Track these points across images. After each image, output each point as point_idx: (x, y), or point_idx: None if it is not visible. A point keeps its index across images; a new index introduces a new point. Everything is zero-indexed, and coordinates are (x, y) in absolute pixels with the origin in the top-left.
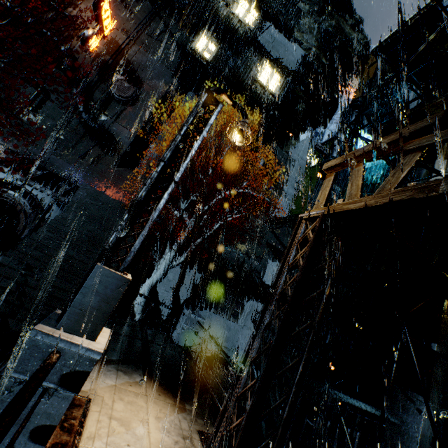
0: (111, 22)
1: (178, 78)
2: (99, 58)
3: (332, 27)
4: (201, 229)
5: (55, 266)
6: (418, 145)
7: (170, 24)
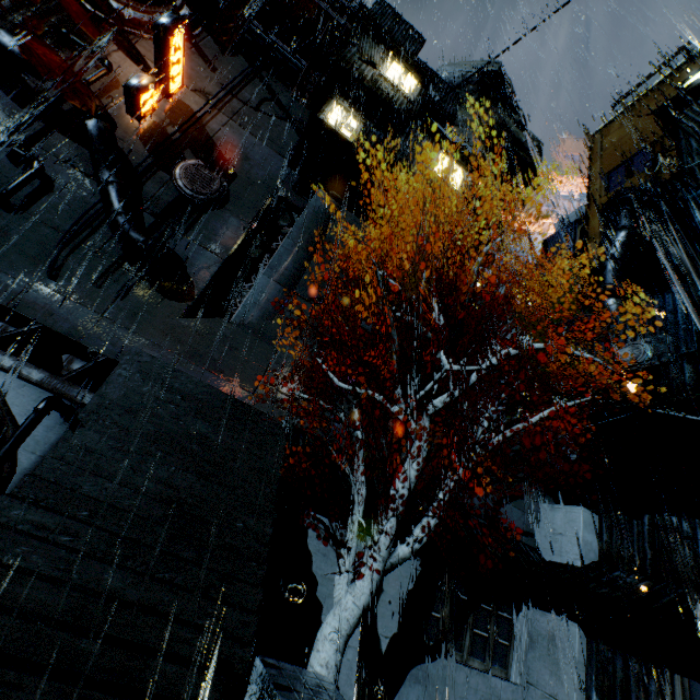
0: (182, 73)
1: (297, 168)
2: (155, 129)
3: (496, 123)
4: (403, 442)
5: (51, 664)
6: None
7: (278, 91)
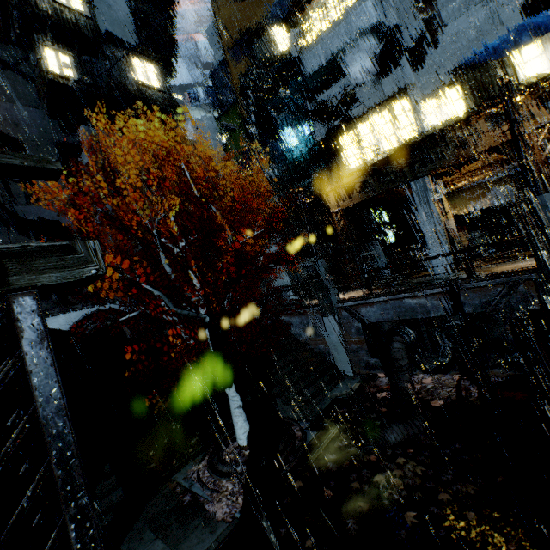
0: None
1: (56, 116)
2: None
3: None
4: (221, 247)
5: None
6: (358, 182)
7: None
